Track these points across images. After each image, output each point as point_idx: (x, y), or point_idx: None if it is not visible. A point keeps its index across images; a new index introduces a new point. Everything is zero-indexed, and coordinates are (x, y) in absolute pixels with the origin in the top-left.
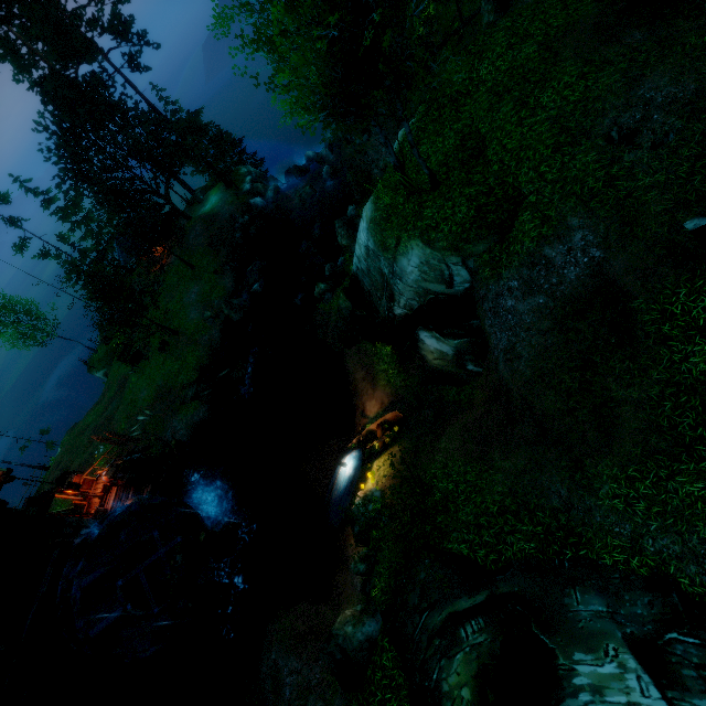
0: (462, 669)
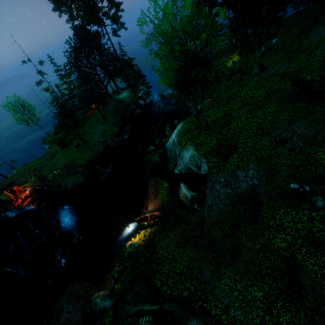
0: None
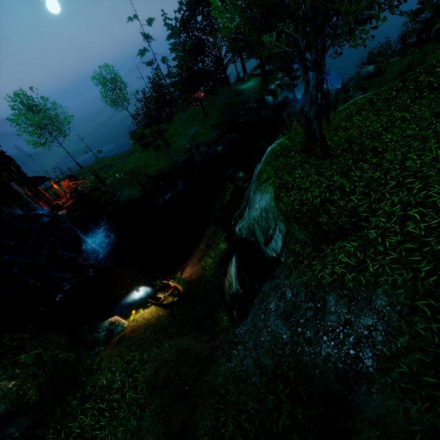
0: None
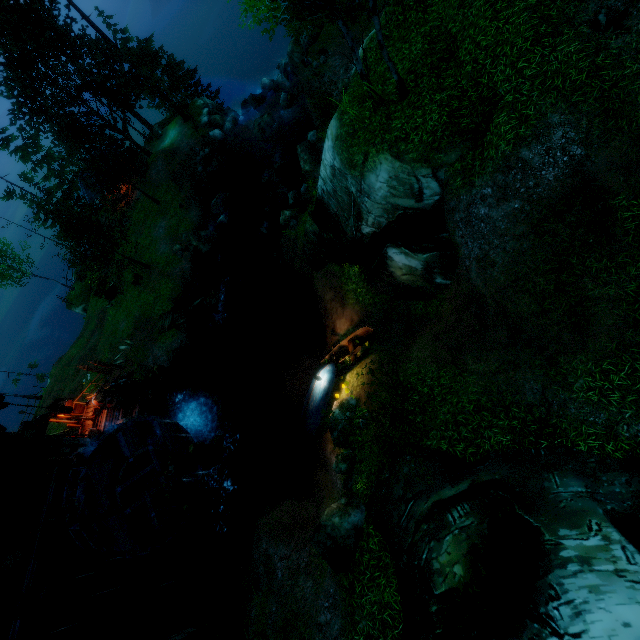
0: (453, 549)
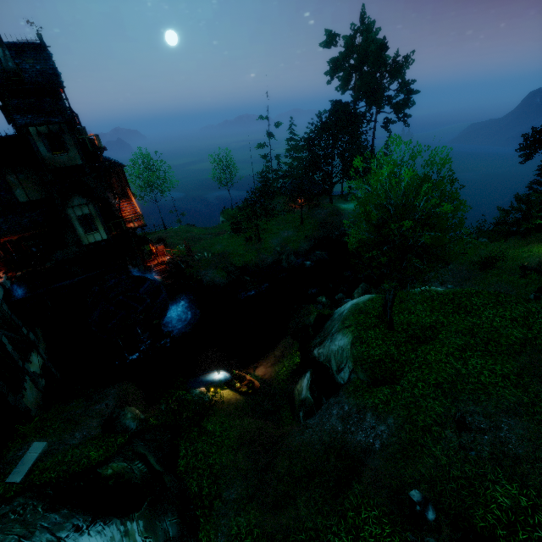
0: (120, 467)
